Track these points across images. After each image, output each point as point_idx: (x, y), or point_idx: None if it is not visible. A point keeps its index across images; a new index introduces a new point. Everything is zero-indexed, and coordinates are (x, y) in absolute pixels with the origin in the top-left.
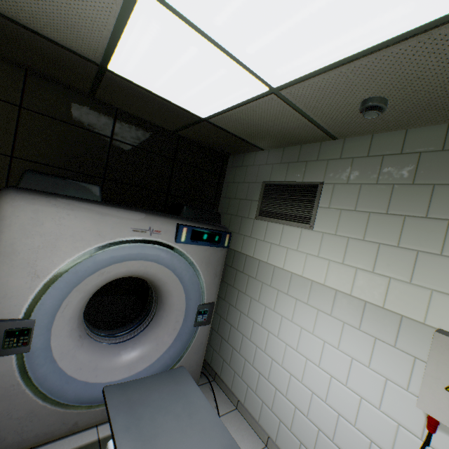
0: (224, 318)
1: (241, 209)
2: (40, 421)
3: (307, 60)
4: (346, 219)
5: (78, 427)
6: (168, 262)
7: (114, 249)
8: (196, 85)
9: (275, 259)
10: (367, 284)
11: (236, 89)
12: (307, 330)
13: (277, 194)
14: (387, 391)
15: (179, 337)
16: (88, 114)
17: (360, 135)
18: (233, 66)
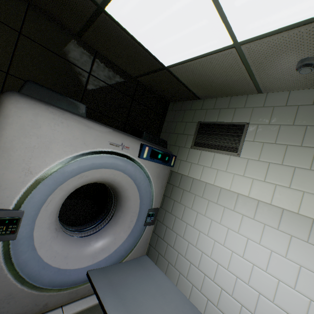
0: (161, 221)
1: (179, 141)
2: (16, 303)
3: (279, 17)
4: (268, 149)
5: (47, 308)
6: (132, 173)
7: (95, 157)
8: (174, 34)
9: (207, 177)
10: (285, 196)
11: (207, 40)
12: (233, 230)
13: (210, 131)
14: (301, 275)
15: (132, 234)
16: (73, 50)
17: (281, 90)
18: (215, 17)
